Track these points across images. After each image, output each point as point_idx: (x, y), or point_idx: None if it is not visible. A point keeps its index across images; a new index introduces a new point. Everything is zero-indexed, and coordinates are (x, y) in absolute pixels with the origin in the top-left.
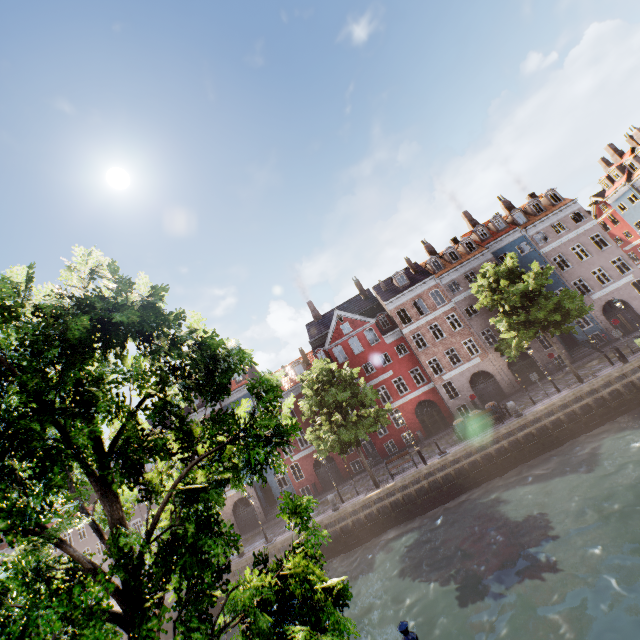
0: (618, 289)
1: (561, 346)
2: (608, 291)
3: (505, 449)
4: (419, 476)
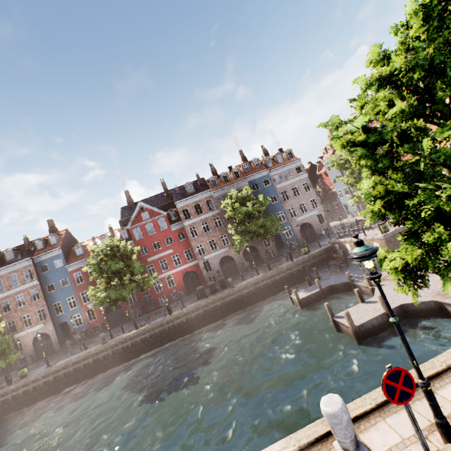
0: (310, 217)
1: (274, 246)
2: (305, 217)
3: (219, 307)
4: (164, 322)
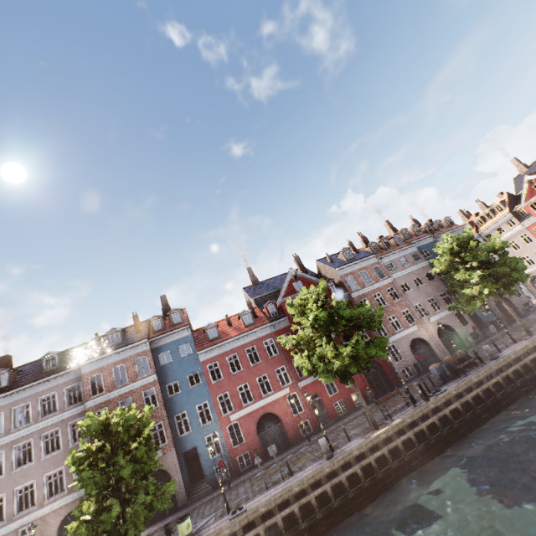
0: None
1: (474, 324)
2: None
3: (498, 385)
4: (427, 411)
